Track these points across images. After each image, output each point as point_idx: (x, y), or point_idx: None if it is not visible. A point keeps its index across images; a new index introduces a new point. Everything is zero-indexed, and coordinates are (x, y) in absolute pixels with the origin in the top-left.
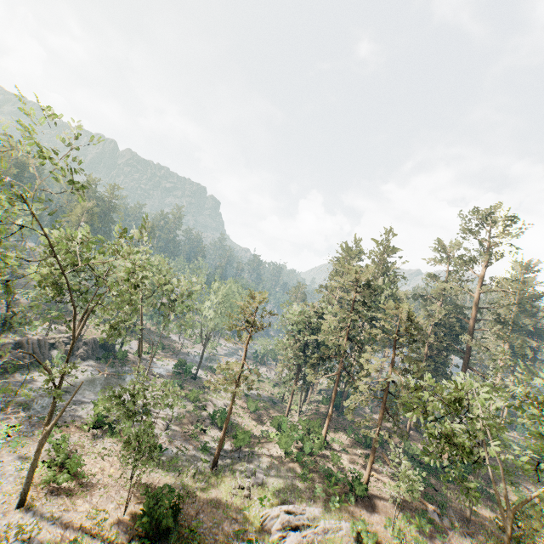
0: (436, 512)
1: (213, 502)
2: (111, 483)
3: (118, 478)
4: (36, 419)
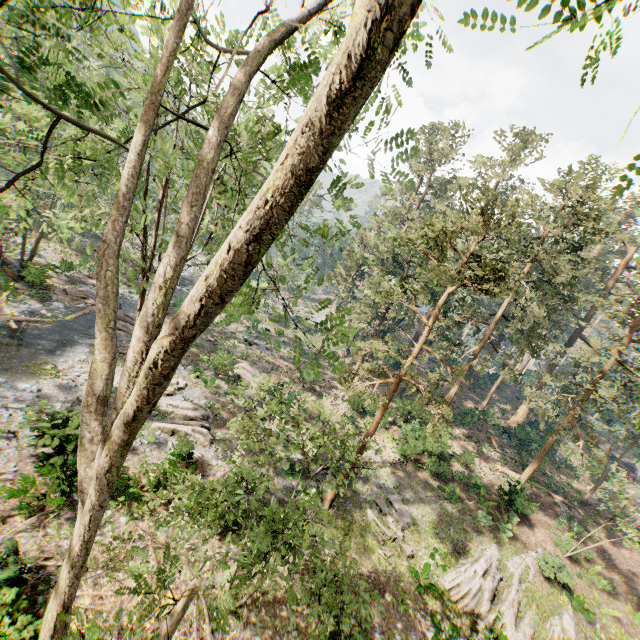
0: (567, 505)
1: (372, 585)
2: (188, 638)
3: (195, 615)
4: None
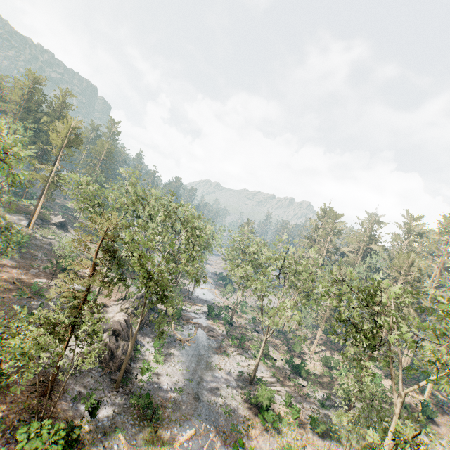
0: None
1: None
2: None
3: None
4: (226, 430)
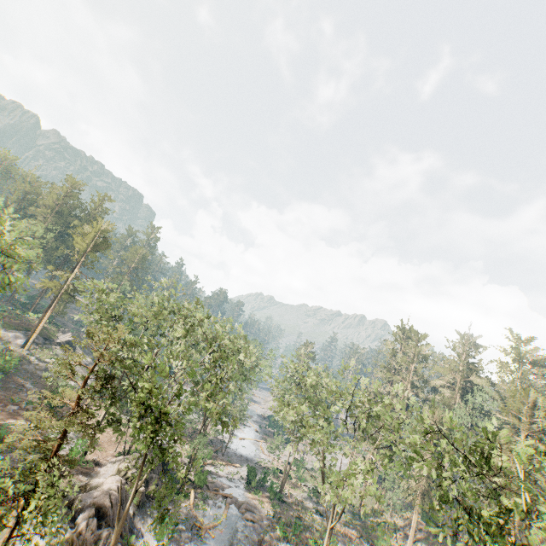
0: None
1: None
2: None
3: None
4: None
